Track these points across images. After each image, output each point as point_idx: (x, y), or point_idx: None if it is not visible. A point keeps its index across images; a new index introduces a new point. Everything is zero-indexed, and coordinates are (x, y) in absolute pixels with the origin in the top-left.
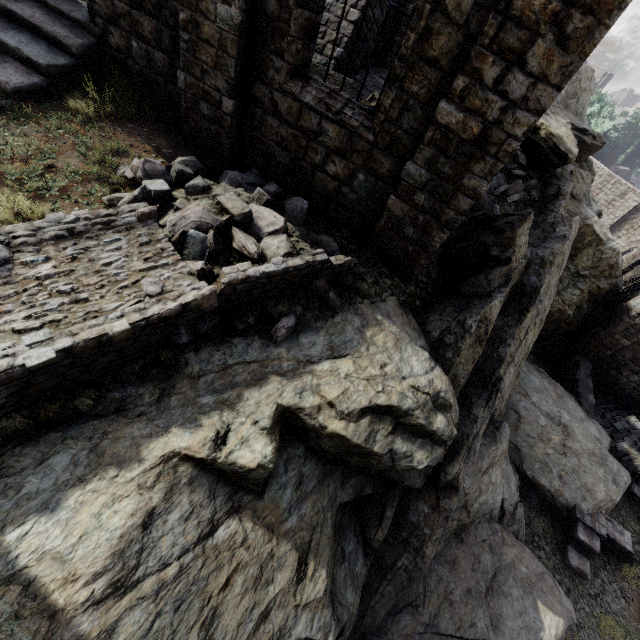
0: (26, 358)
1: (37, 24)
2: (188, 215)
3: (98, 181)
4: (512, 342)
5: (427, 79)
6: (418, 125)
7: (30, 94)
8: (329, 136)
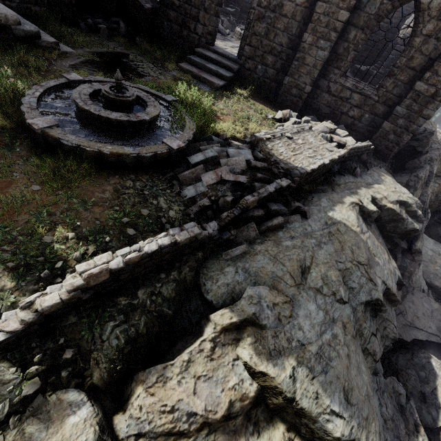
0: (324, 161)
1: (219, 61)
2: (318, 129)
3: (265, 120)
4: (426, 195)
5: (408, 74)
6: (401, 92)
7: (221, 88)
8: (354, 99)
